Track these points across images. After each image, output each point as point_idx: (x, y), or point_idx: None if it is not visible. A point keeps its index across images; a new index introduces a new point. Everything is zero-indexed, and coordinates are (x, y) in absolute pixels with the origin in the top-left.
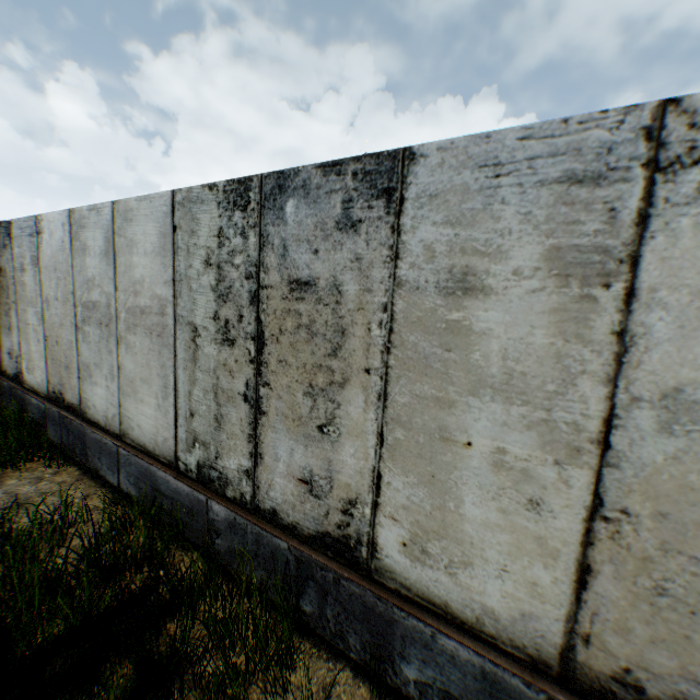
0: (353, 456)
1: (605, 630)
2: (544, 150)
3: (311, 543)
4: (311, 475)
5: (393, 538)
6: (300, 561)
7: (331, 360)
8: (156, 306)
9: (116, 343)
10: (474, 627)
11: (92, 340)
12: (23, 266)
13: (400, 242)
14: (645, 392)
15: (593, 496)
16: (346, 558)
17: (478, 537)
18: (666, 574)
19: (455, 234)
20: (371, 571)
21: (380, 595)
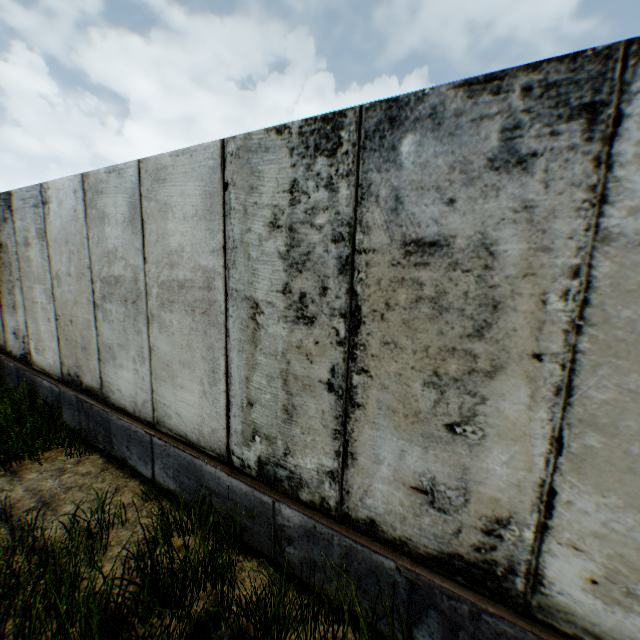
0: (506, 465)
1: None
2: None
3: (429, 563)
4: (432, 483)
5: (571, 571)
6: (414, 585)
7: (473, 342)
8: (200, 279)
9: (145, 322)
10: None
11: (114, 319)
12: (27, 240)
13: (610, 179)
14: None
15: None
16: (487, 587)
17: None
18: None
19: None
20: (530, 607)
21: None
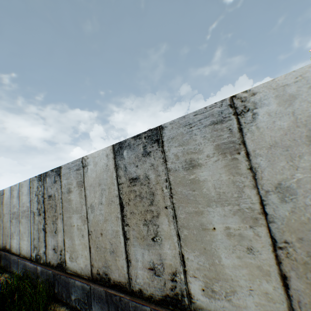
0: (60, 237)
1: (94, 261)
2: (74, 165)
3: (56, 268)
4: (55, 246)
5: (68, 257)
6: (54, 275)
7: (56, 213)
8: (27, 209)
9: (19, 223)
10: (81, 274)
11: (14, 224)
12: None
13: (62, 184)
14: (89, 205)
15: (88, 230)
16: (62, 268)
17: (78, 248)
18: (97, 243)
19: (67, 181)
20: (66, 269)
21: (67, 275)
